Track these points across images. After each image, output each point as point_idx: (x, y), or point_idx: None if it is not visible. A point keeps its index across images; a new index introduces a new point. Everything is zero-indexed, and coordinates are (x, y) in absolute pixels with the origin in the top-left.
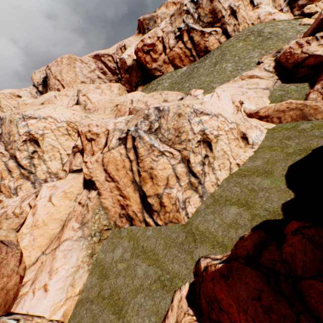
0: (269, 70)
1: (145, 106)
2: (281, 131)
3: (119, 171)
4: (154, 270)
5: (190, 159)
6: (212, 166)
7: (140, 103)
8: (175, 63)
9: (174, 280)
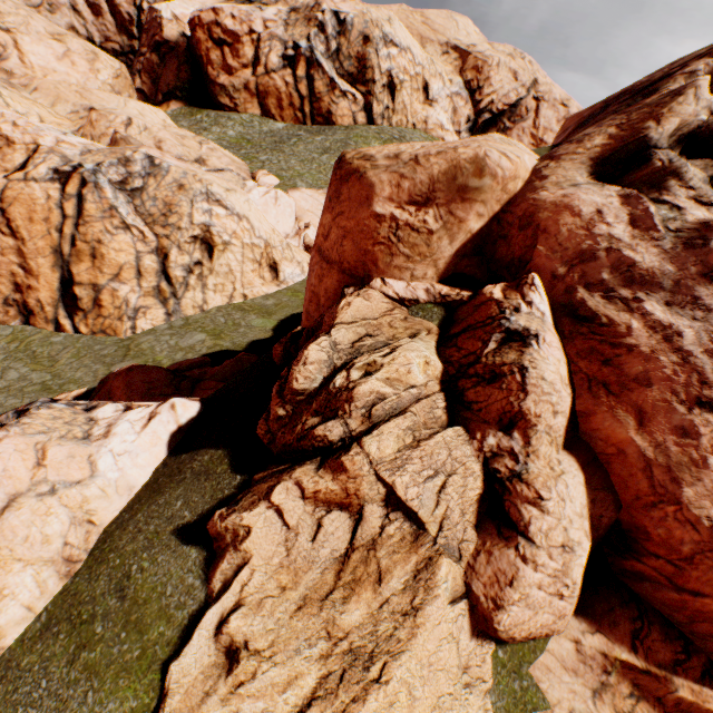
0: None
1: (155, 146)
2: None
3: (35, 224)
4: (41, 375)
5: (170, 255)
6: (205, 282)
7: (147, 136)
8: (268, 104)
9: (69, 385)
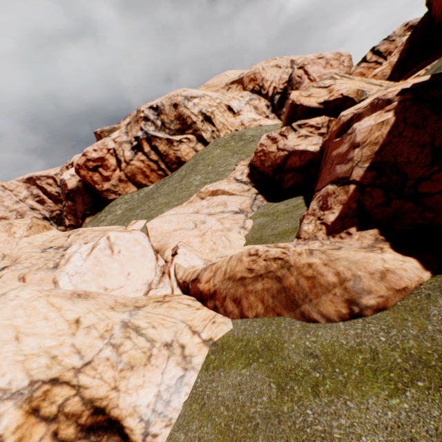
0: (243, 180)
1: None
2: (237, 365)
3: None
4: None
5: None
6: None
7: (6, 262)
8: (138, 180)
9: None
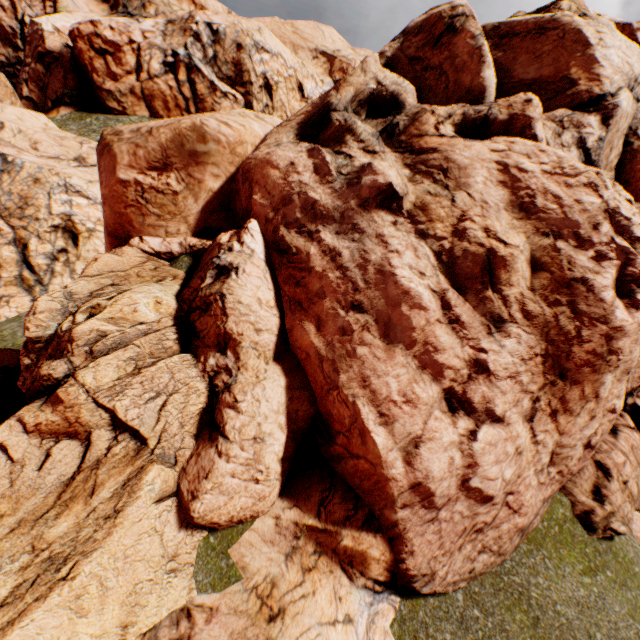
0: None
1: (31, 148)
2: None
3: None
4: None
5: (29, 245)
6: (73, 268)
7: (22, 138)
8: (155, 106)
9: None
